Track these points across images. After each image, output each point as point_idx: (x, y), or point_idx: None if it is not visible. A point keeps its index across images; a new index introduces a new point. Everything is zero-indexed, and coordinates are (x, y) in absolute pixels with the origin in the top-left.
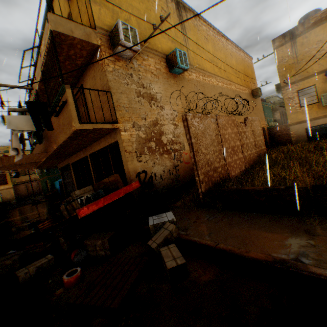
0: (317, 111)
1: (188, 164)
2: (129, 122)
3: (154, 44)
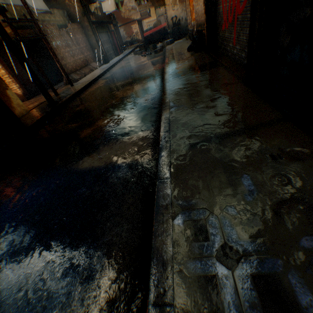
0: None
1: None
2: None
3: None
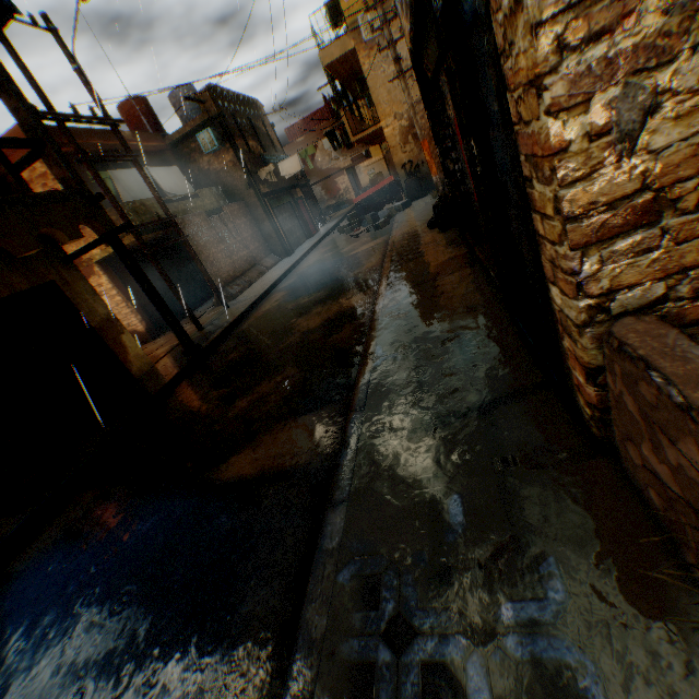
0: None
1: None
2: (390, 117)
3: None
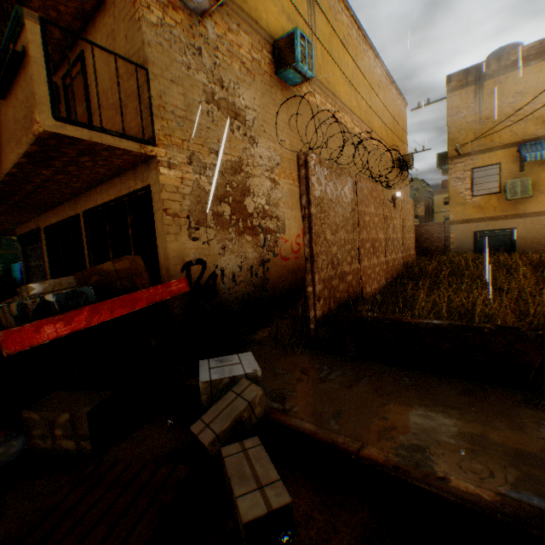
0: (496, 207)
1: (287, 261)
2: (180, 150)
3: (254, 9)
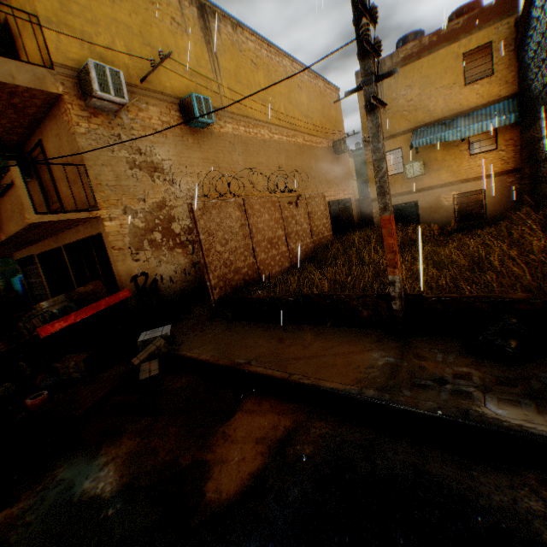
0: (403, 185)
1: None
2: (117, 207)
3: (159, 83)
